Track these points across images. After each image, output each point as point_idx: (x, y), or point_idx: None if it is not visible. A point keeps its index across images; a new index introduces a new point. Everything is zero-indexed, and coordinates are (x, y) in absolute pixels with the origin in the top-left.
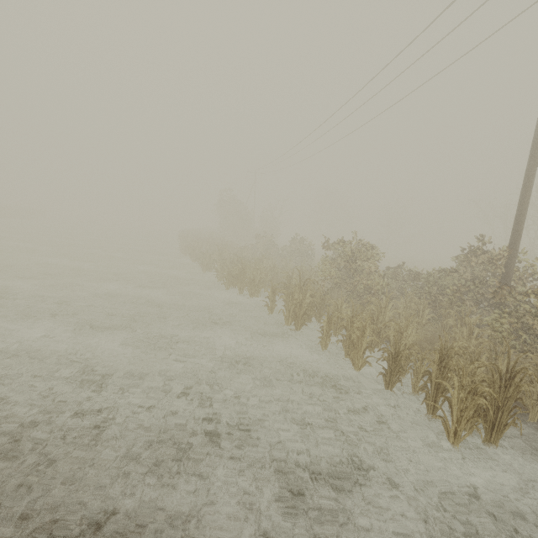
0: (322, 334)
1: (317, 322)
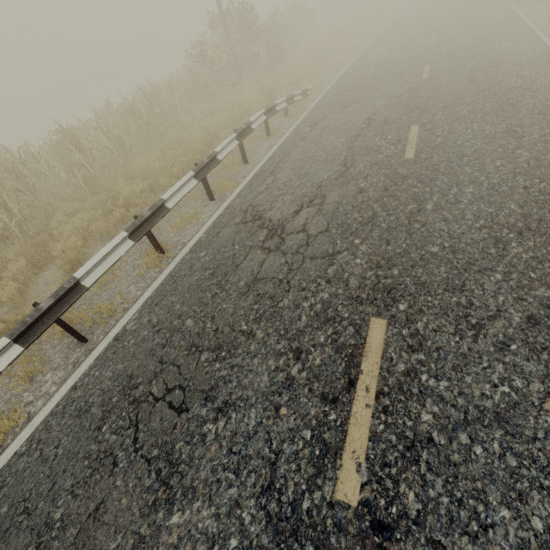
0: None
1: None
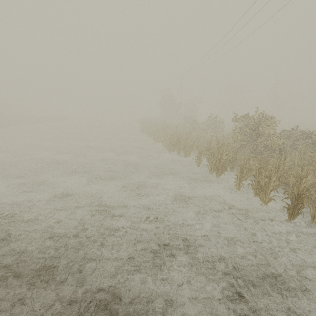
0: (236, 179)
1: (230, 171)
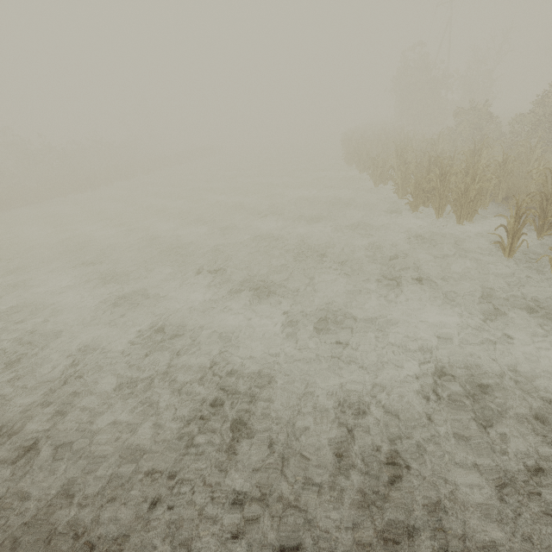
0: None
1: None
